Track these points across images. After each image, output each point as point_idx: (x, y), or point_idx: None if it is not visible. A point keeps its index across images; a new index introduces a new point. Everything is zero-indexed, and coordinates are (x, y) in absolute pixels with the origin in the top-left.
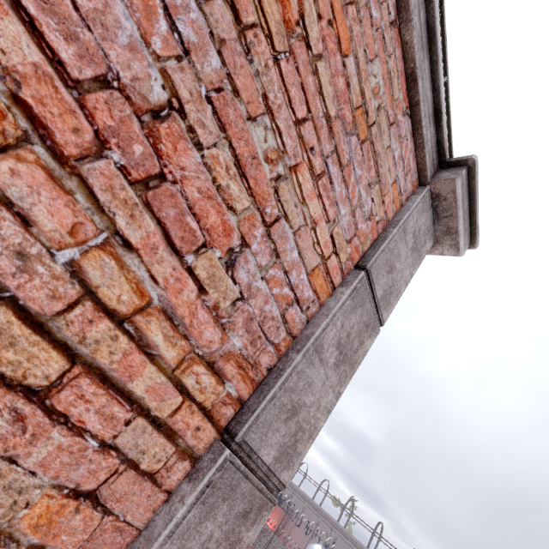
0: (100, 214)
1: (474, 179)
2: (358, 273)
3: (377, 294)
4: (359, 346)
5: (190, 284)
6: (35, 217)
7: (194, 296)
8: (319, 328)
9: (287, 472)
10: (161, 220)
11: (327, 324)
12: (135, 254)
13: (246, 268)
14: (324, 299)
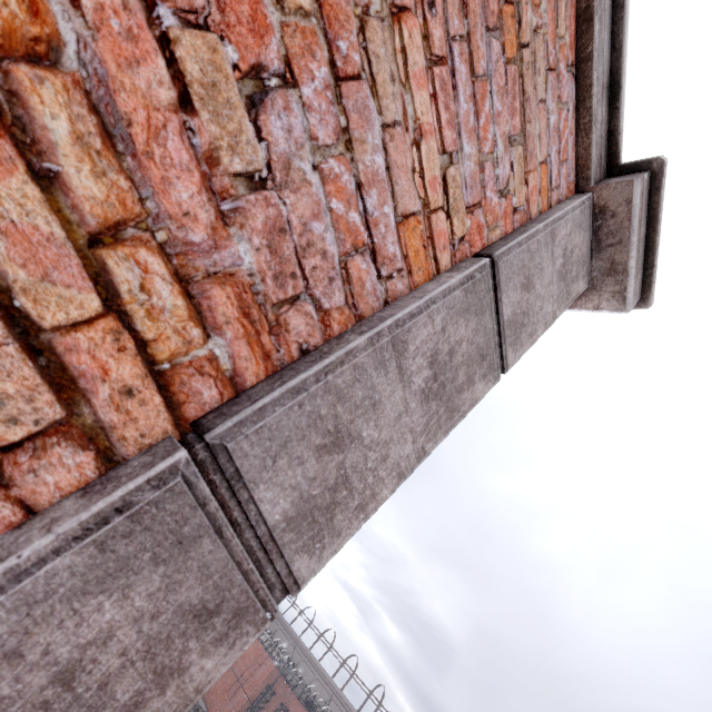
0: None
1: (659, 193)
2: (478, 259)
3: (502, 311)
4: (466, 385)
5: (162, 76)
6: None
7: (166, 106)
8: (404, 309)
9: (308, 559)
10: None
11: (418, 309)
12: None
13: (286, 128)
14: (419, 281)
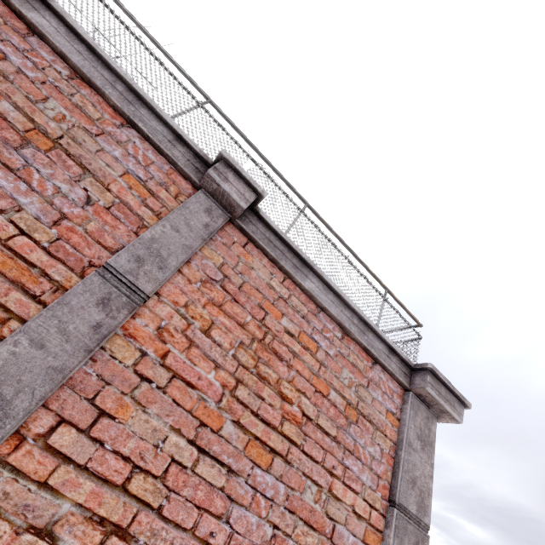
0: None
1: (438, 376)
2: (392, 510)
3: (412, 512)
4: None
5: None
6: None
7: None
8: None
9: None
10: None
11: None
12: None
13: None
14: None
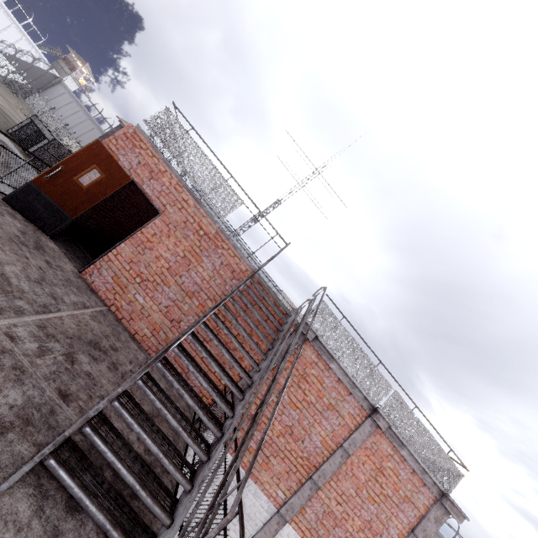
0: (366, 534)
1: (454, 503)
2: (411, 533)
3: (419, 537)
4: None
5: None
6: (361, 536)
7: None
8: None
9: None
10: (371, 533)
11: None
12: (369, 537)
13: (383, 536)
14: None
